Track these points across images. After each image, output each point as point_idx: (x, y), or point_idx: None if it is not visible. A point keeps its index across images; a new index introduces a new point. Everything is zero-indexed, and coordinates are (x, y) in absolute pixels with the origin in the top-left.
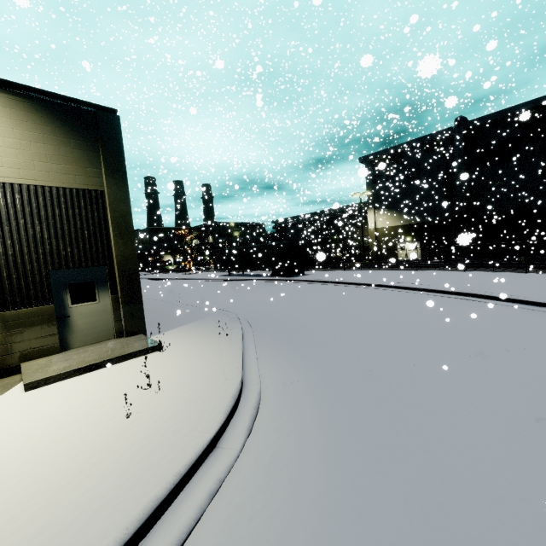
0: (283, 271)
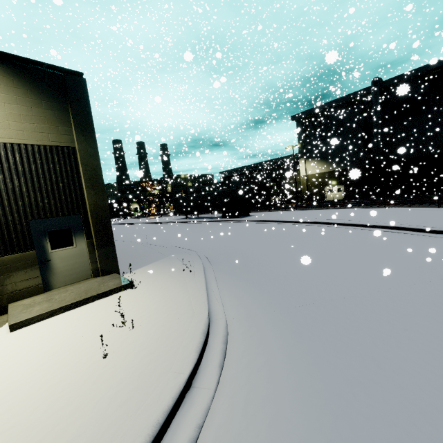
0: (232, 213)
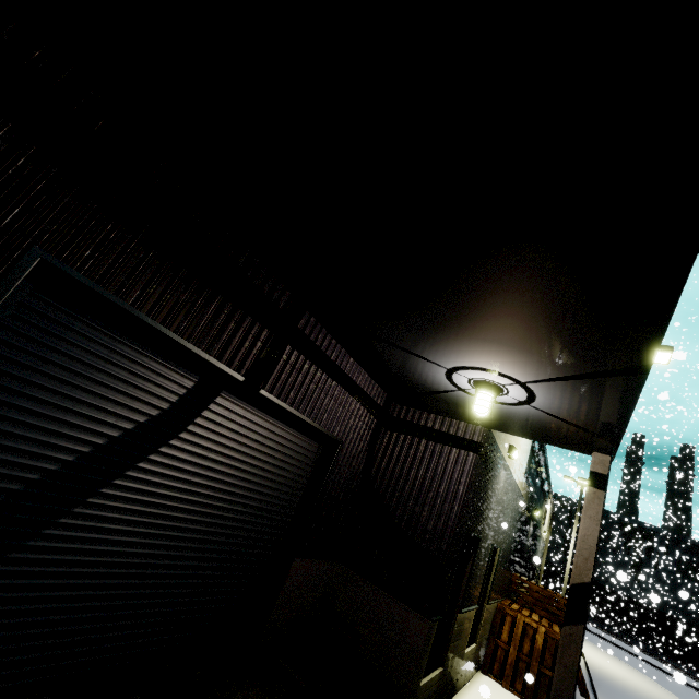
0: None
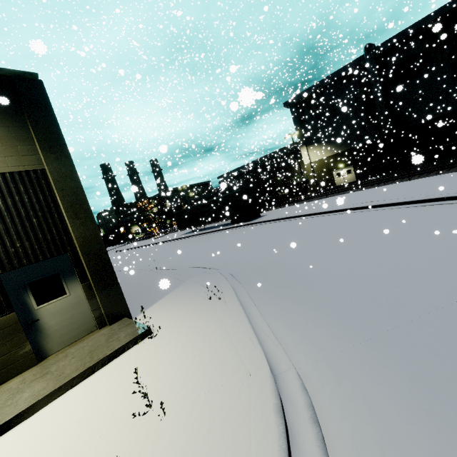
0: (241, 217)
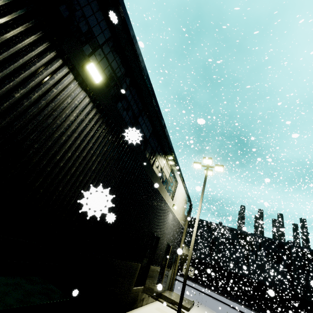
0: None
